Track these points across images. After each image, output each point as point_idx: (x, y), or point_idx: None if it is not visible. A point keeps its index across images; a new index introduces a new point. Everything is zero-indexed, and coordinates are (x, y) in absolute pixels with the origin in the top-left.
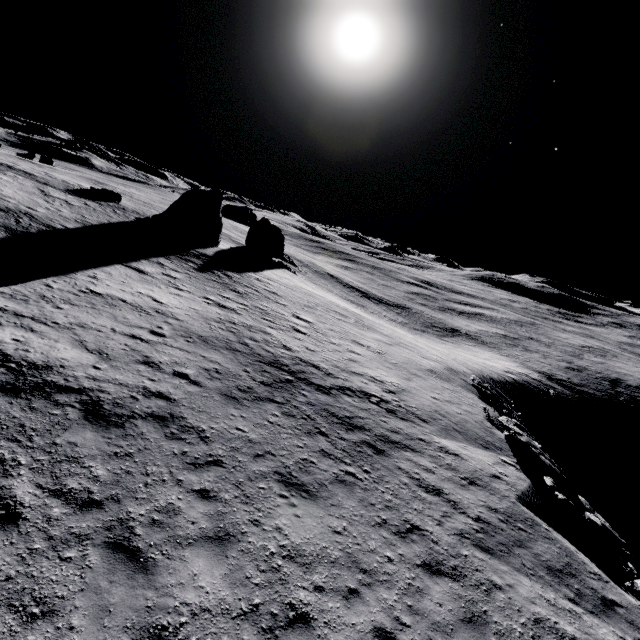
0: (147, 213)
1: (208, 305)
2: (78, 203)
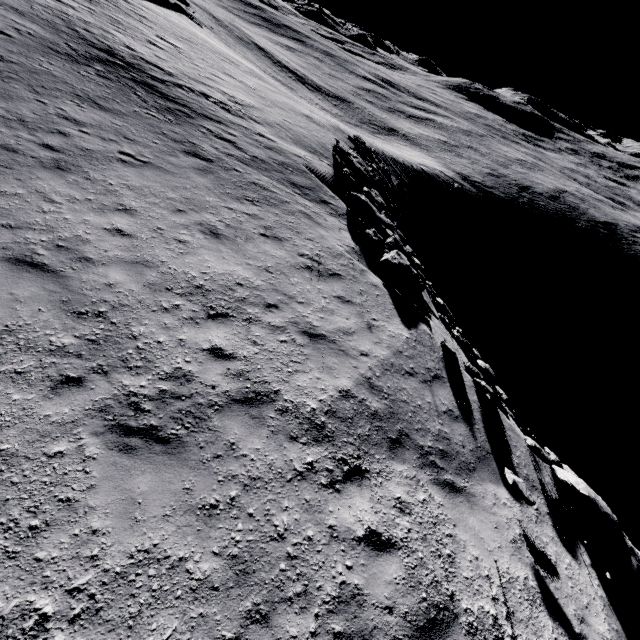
0: None
1: None
2: None
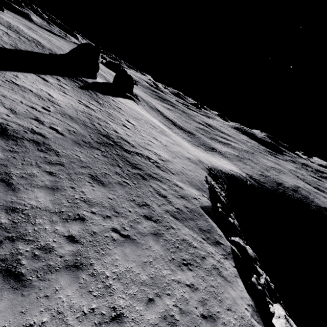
0: (57, 52)
1: (79, 104)
2: (14, 36)
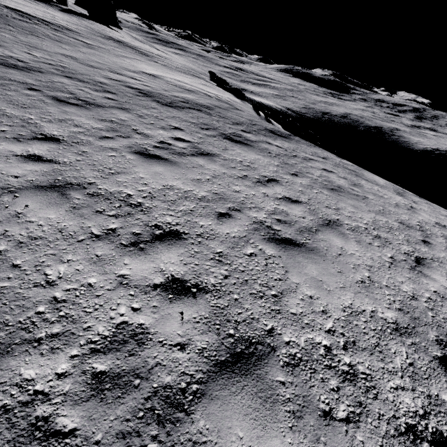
0: None
1: (73, 19)
2: None
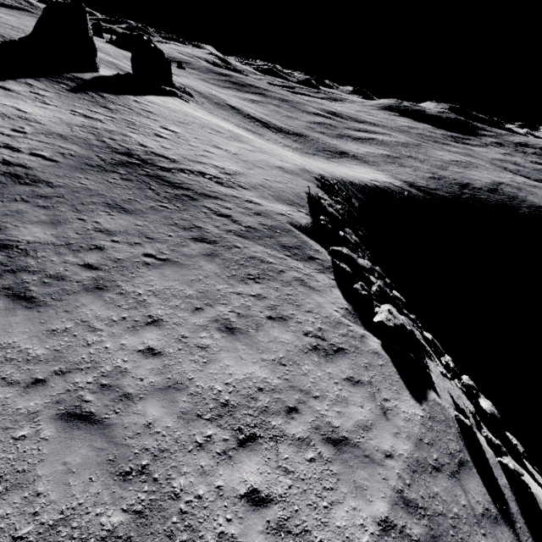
0: (15, 37)
1: (73, 116)
2: None
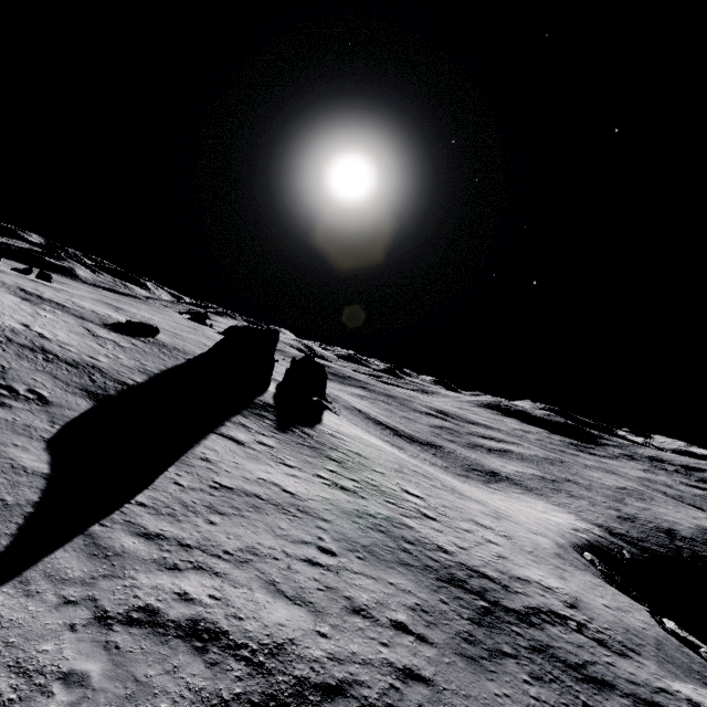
0: (186, 349)
1: (330, 488)
2: (126, 343)
